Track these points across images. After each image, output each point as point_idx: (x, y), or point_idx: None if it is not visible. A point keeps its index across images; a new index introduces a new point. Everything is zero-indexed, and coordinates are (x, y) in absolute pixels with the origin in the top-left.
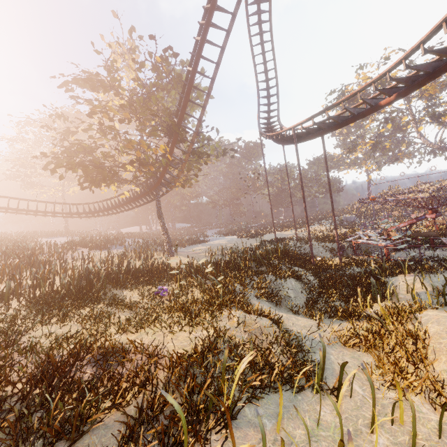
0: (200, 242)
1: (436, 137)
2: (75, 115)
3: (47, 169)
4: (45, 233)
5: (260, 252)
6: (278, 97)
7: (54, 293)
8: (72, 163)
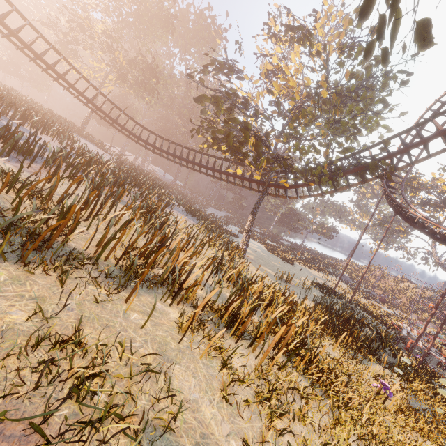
0: (233, 234)
1: (443, 254)
2: (167, 11)
3: (199, 103)
4: (65, 122)
5: (384, 335)
6: (411, 168)
7: (295, 345)
8: (249, 126)
